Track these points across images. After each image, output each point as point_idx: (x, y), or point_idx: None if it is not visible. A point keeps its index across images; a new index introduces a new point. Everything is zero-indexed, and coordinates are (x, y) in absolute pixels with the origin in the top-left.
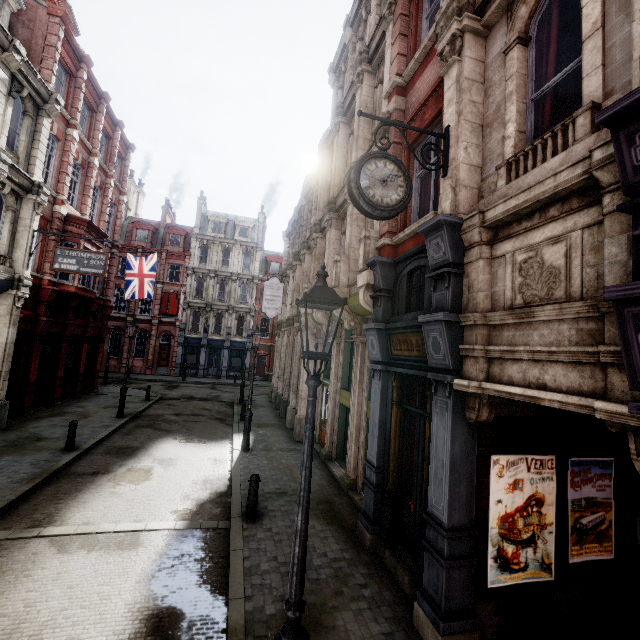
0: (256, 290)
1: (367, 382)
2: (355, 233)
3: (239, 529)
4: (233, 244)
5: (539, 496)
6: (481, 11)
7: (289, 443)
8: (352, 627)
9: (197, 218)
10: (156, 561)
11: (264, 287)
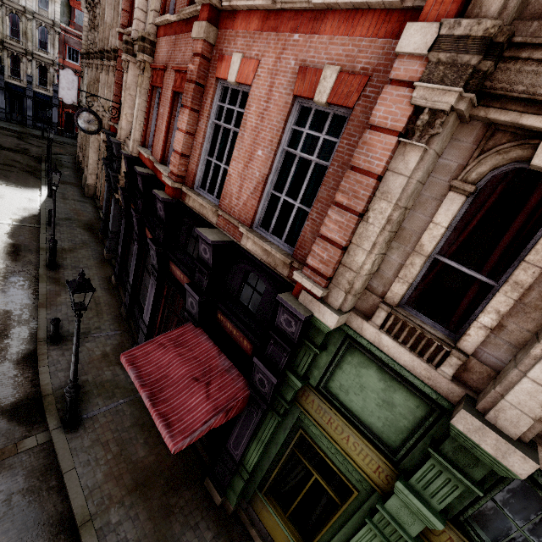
0: (59, 41)
1: None
2: (109, 96)
3: (45, 228)
4: None
5: None
6: (136, 55)
7: (81, 197)
8: (83, 252)
9: None
10: (7, 232)
11: (59, 75)
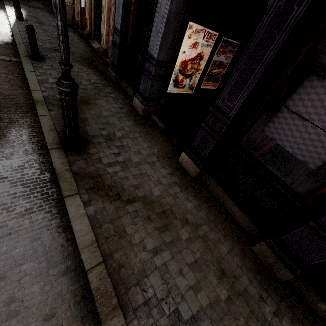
0: None
1: None
2: None
3: (28, 62)
4: None
5: (202, 55)
6: None
7: None
8: (104, 105)
9: None
10: None
11: None
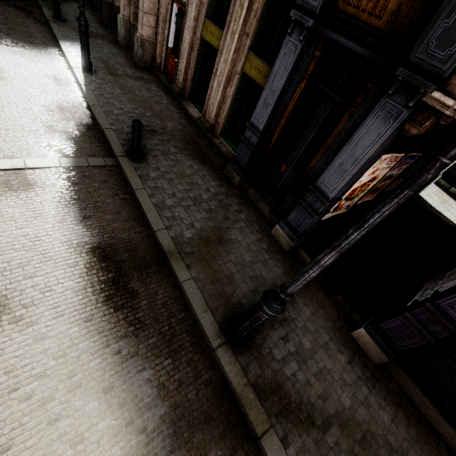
0: None
1: (255, 26)
2: None
3: (131, 169)
4: None
5: (377, 177)
6: None
7: (133, 68)
8: (241, 239)
9: None
10: (64, 201)
11: None
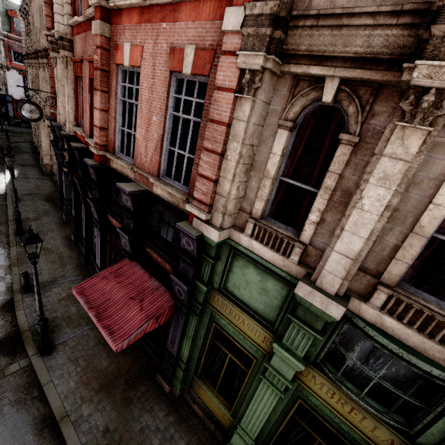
0: (3, 47)
1: None
2: (48, 88)
3: (11, 204)
4: None
5: None
6: None
7: (40, 175)
8: (46, 219)
9: None
10: None
11: (6, 76)
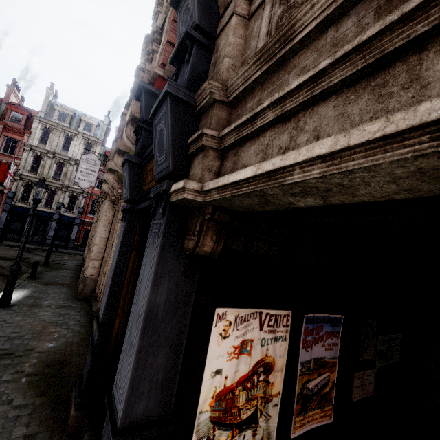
0: None
1: None
2: None
3: None
4: (76, 134)
5: (269, 360)
6: None
7: (67, 300)
8: None
9: (44, 104)
10: None
11: (81, 160)
